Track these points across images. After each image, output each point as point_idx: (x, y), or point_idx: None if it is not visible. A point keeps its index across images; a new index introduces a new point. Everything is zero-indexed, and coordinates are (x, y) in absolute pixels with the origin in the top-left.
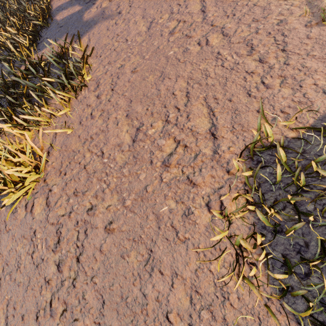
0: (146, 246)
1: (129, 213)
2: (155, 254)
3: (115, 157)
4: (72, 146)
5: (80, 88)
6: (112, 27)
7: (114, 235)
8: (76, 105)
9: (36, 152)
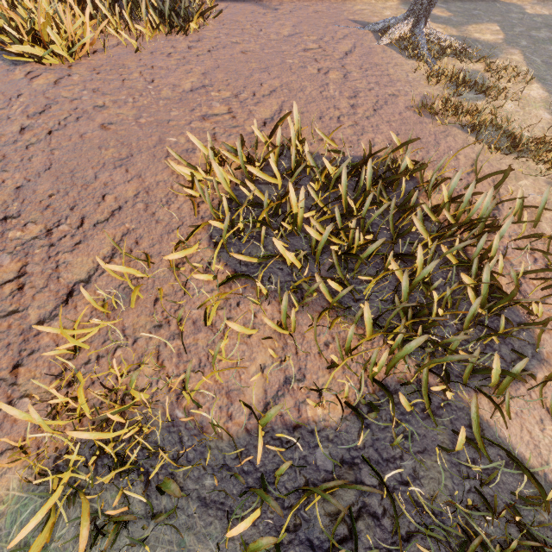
0: (130, 152)
1: (137, 127)
2: (133, 159)
3: (162, 90)
4: (125, 62)
5: (178, 30)
6: (258, 14)
7: (106, 132)
8: (161, 40)
9: (85, 33)
